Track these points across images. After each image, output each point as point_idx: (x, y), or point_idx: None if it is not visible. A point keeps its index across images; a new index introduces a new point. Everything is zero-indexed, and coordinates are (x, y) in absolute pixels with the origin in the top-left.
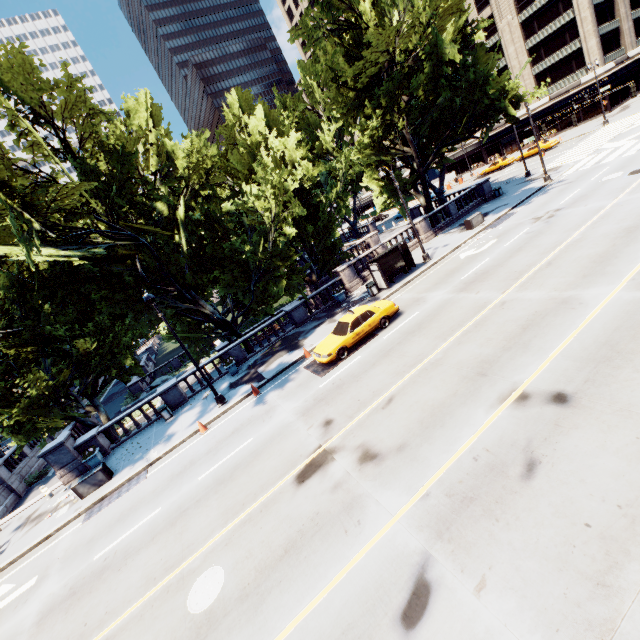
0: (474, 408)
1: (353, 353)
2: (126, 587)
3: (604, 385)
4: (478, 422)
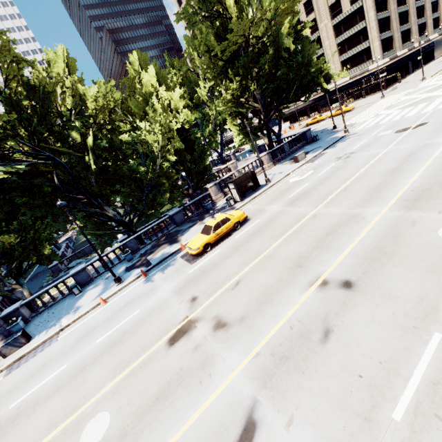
0: (292, 290)
1: (215, 247)
2: (33, 430)
3: (375, 276)
4: (294, 300)
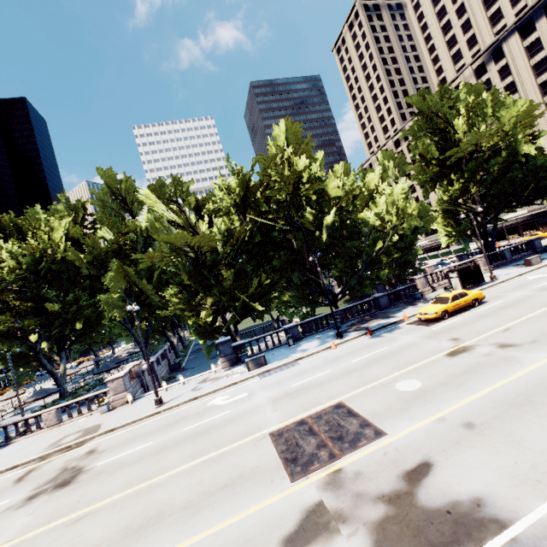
0: None
1: (452, 317)
2: (336, 389)
3: None
4: None
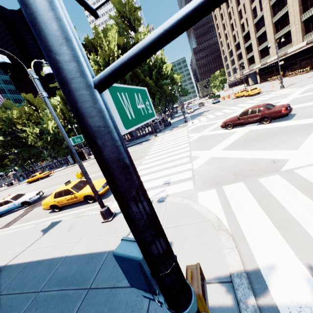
0: None
1: (31, 183)
2: None
3: None
4: None
